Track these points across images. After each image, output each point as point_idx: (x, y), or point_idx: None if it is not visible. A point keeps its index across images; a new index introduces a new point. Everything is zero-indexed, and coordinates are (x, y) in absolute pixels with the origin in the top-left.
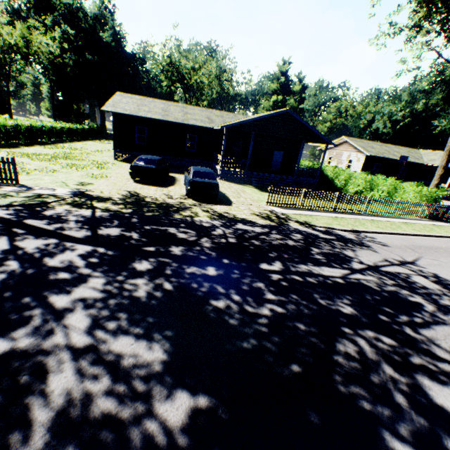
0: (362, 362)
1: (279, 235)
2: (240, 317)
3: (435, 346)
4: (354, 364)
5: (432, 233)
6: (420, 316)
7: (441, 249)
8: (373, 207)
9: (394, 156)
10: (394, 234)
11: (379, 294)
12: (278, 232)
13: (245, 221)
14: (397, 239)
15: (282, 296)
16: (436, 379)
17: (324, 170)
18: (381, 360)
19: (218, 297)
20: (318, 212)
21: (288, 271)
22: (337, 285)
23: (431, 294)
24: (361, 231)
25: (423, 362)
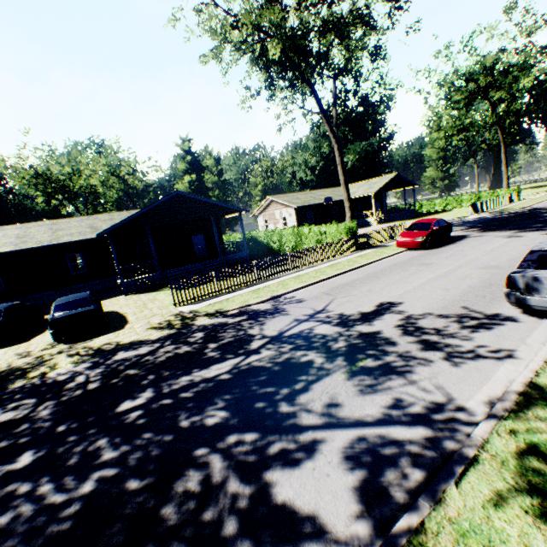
0: (202, 494)
1: (172, 345)
2: (31, 526)
3: (306, 413)
4: (187, 506)
5: (353, 266)
6: (305, 377)
7: (358, 280)
8: (299, 261)
9: (320, 200)
10: (316, 283)
11: (268, 372)
12: (174, 340)
13: (133, 344)
14: (318, 287)
15: (128, 444)
16: (291, 462)
17: (258, 237)
18: (230, 474)
19: (8, 507)
20: (240, 290)
21: (159, 397)
22: (219, 384)
23: (327, 342)
24: (281, 295)
25: (284, 445)
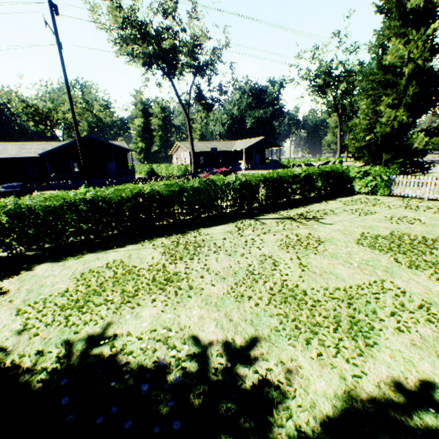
0: None
1: None
2: None
3: None
4: None
5: None
6: None
7: None
8: (144, 183)
9: (209, 149)
10: None
11: None
12: None
13: None
14: None
15: None
16: None
17: (155, 168)
18: None
19: None
20: None
21: None
22: None
23: None
24: None
25: None
